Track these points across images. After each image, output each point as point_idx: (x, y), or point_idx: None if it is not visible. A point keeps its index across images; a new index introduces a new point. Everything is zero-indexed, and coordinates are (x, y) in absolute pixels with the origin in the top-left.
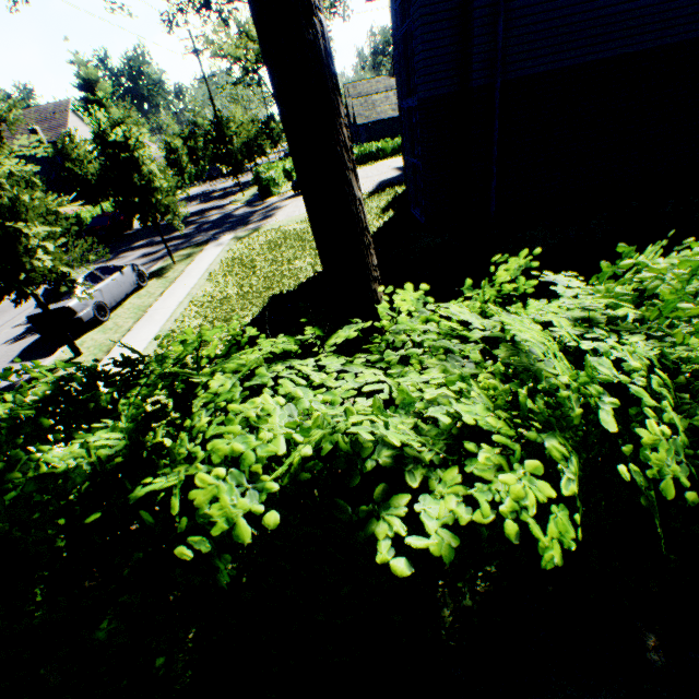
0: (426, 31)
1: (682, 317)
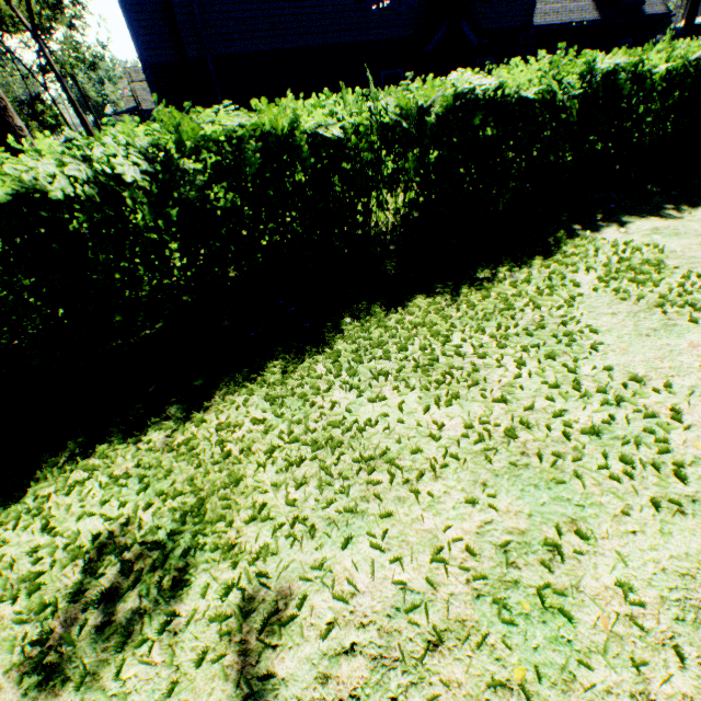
0: (134, 3)
1: (168, 127)
